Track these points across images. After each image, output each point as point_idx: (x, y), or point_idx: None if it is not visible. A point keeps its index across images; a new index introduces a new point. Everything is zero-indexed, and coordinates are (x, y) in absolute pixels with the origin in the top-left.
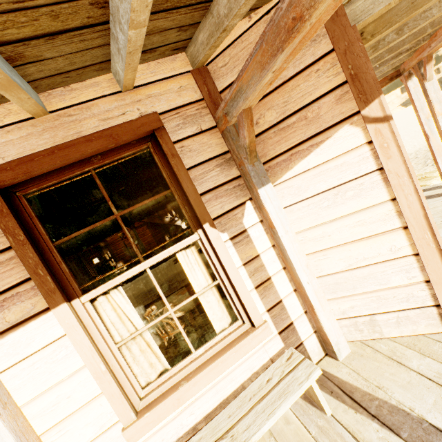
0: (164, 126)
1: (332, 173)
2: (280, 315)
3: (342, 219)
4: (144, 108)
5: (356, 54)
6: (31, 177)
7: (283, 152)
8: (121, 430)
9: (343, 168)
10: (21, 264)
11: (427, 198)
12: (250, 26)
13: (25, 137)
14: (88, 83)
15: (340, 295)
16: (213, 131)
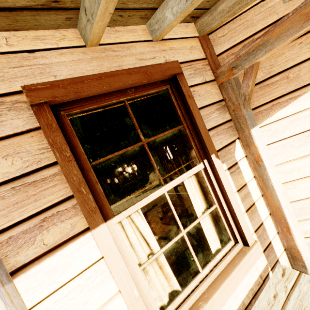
0: (182, 72)
1: (306, 119)
2: (262, 236)
3: None
4: (168, 56)
5: None
6: (76, 99)
7: (266, 103)
8: None
9: None
10: (64, 182)
11: None
12: (248, 8)
13: (76, 62)
14: (128, 29)
15: (304, 217)
16: (213, 83)
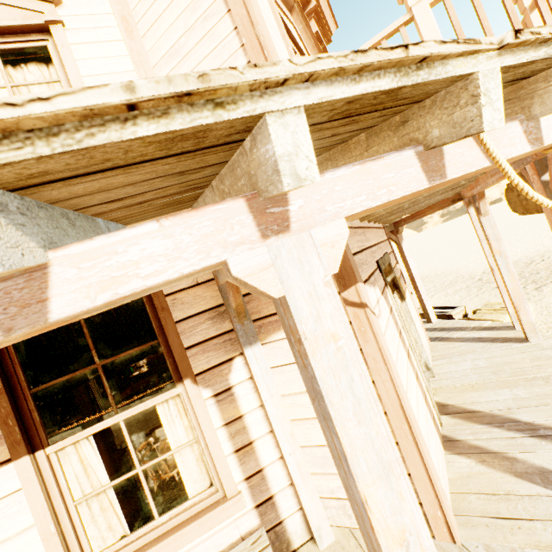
0: None
1: None
2: (259, 486)
3: None
4: None
5: None
6: None
7: (275, 312)
8: None
9: None
10: None
11: (491, 341)
12: None
13: None
14: None
15: (329, 470)
16: (210, 283)
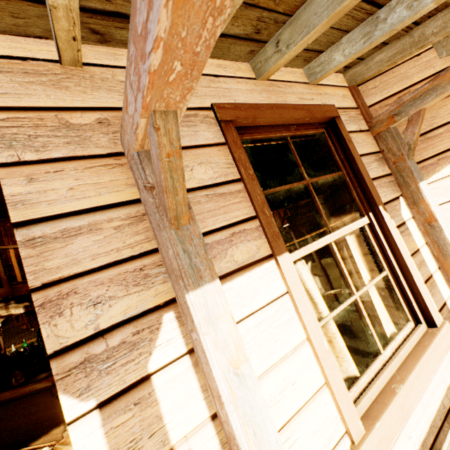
0: (340, 116)
1: None
2: (449, 319)
3: None
4: (324, 100)
5: None
6: (248, 125)
7: (430, 157)
8: (353, 448)
9: None
10: (247, 200)
11: None
12: (401, 63)
13: (250, 91)
14: (288, 70)
15: None
16: (368, 133)
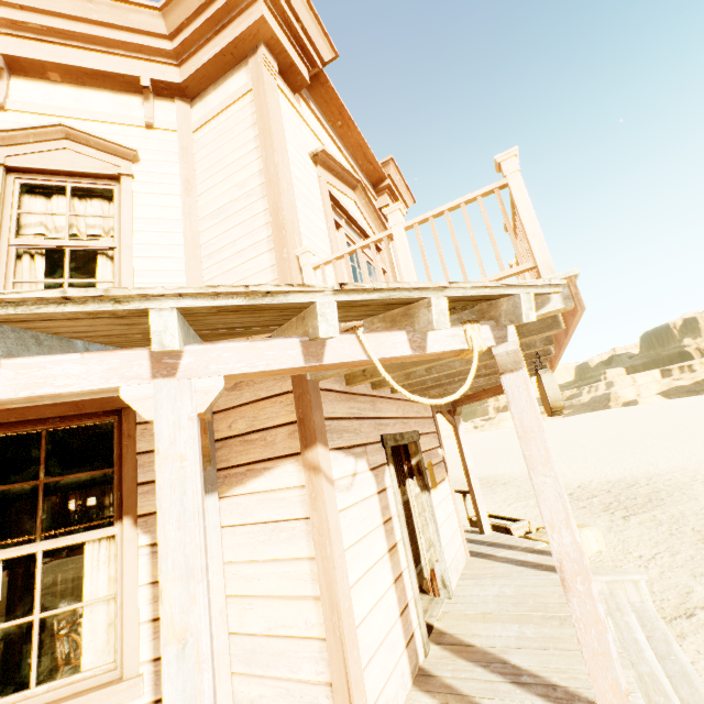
0: None
1: (274, 504)
2: None
3: (273, 562)
4: None
5: (305, 403)
6: None
7: (243, 464)
8: None
9: (283, 504)
10: None
11: (533, 567)
12: None
13: None
14: None
15: (254, 671)
16: None
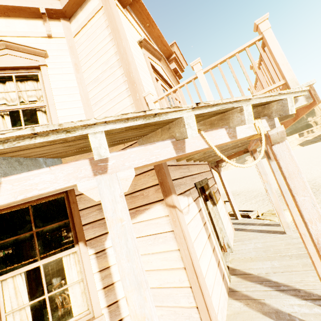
0: None
1: (153, 226)
2: (115, 311)
3: (157, 254)
4: None
5: (162, 174)
6: None
7: (133, 208)
8: None
9: (158, 225)
10: None
11: (267, 232)
12: (124, 148)
13: None
14: None
15: (156, 304)
16: None
